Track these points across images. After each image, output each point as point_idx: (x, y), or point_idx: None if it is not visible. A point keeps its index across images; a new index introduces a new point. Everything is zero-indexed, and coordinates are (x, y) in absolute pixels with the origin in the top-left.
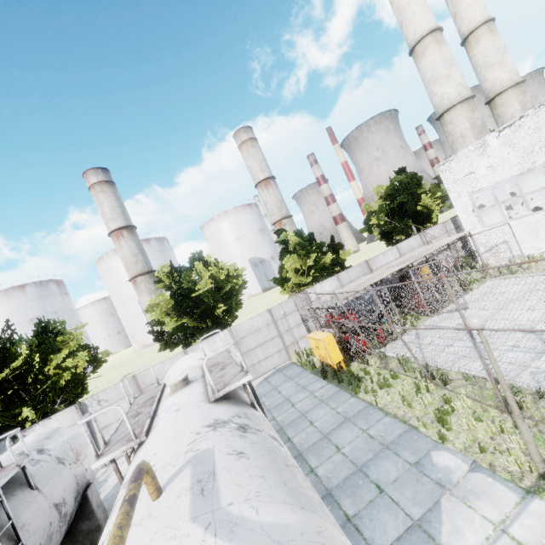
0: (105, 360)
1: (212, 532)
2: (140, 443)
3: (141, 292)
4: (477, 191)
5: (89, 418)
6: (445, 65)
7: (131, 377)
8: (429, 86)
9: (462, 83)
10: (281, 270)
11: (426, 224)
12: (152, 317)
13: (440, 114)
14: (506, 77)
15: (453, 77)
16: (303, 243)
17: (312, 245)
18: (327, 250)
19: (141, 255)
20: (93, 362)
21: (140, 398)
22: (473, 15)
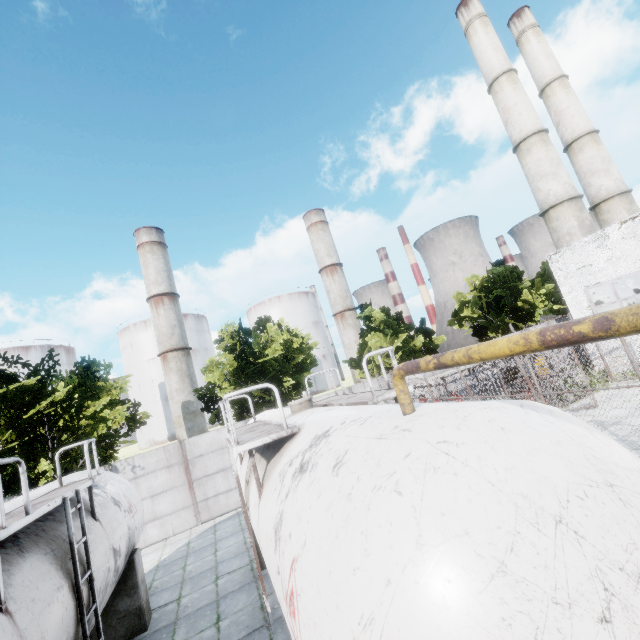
0: (144, 422)
1: (530, 409)
2: (284, 441)
3: (170, 371)
4: (594, 285)
5: (242, 391)
6: (552, 164)
7: (177, 443)
8: (534, 182)
9: (569, 182)
10: (361, 349)
11: (528, 321)
12: (208, 379)
13: (545, 210)
14: (612, 185)
15: (560, 175)
16: (391, 320)
17: (399, 326)
18: (414, 335)
19: (179, 327)
20: (130, 421)
21: (237, 429)
22: (576, 125)
